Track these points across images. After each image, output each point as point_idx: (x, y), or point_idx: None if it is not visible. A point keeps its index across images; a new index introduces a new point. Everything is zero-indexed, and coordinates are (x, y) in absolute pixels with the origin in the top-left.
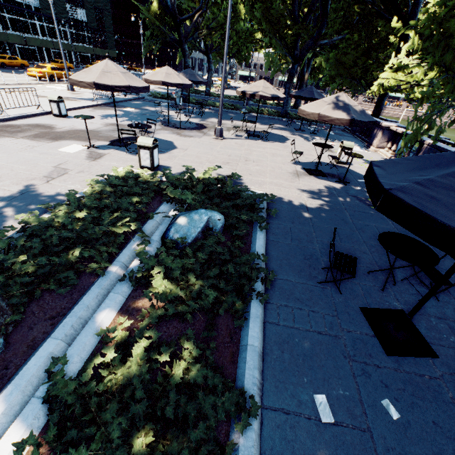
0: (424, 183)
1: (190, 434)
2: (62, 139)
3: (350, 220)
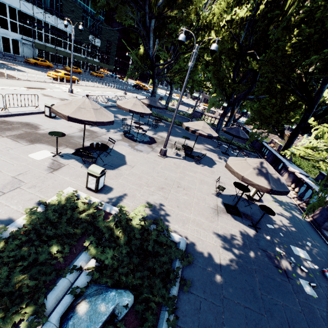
0: None
1: None
2: (38, 142)
3: (259, 291)
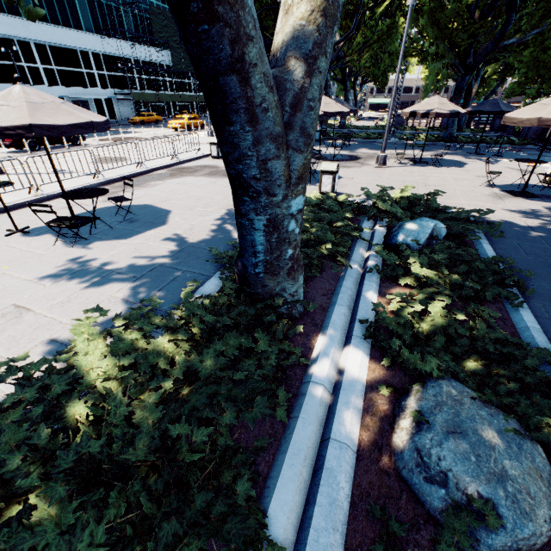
0: None
1: (522, 362)
2: None
3: None
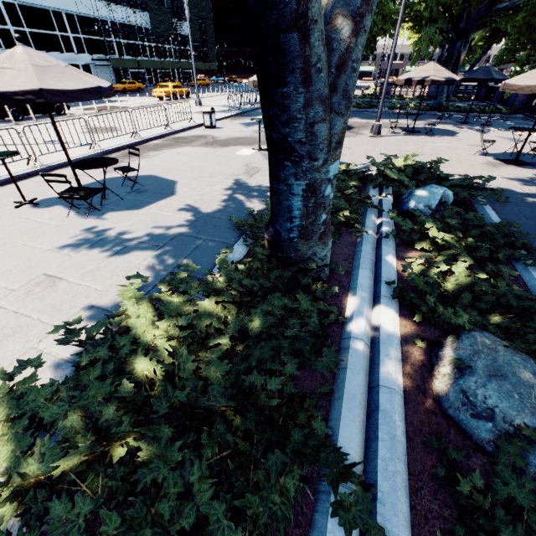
0: None
1: None
2: (230, 145)
3: None
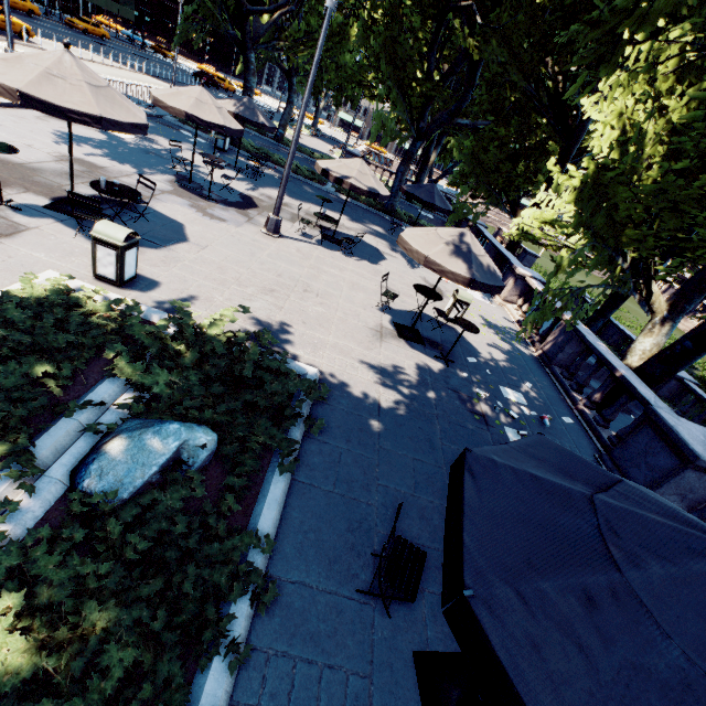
0: (528, 598)
1: None
2: None
3: (439, 441)
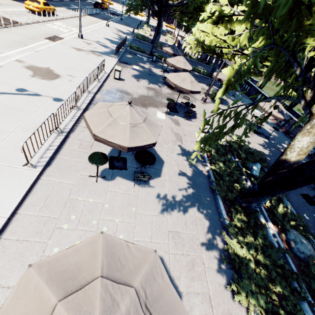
0: None
1: (299, 221)
2: (147, 106)
3: None
